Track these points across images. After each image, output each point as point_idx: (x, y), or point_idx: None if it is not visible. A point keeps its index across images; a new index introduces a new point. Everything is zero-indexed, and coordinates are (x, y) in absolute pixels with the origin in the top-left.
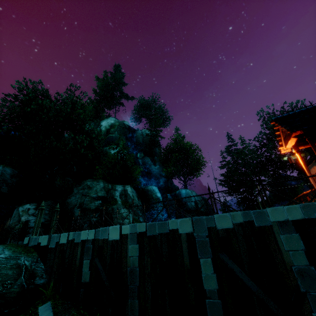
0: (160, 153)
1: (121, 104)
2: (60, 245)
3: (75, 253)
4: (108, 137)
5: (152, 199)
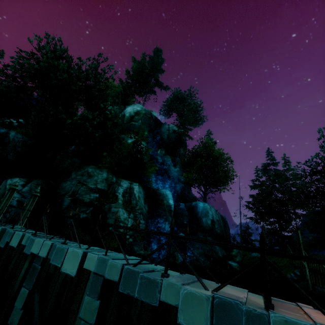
0: (184, 155)
1: (153, 92)
2: (11, 247)
3: (19, 268)
4: (130, 124)
5: (162, 205)
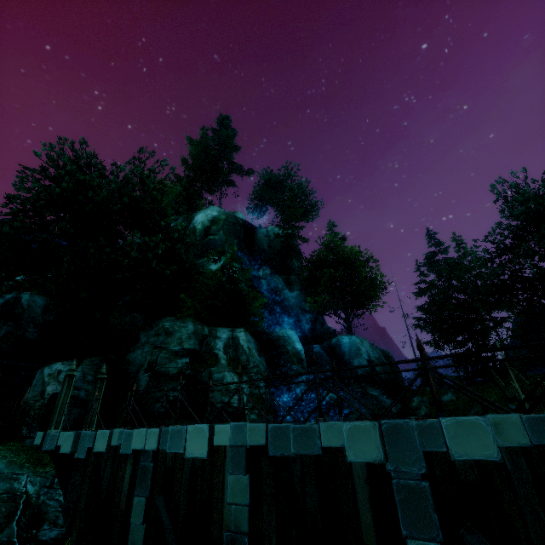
0: (301, 269)
1: (230, 183)
2: (96, 454)
3: (120, 477)
4: (207, 241)
5: (286, 354)
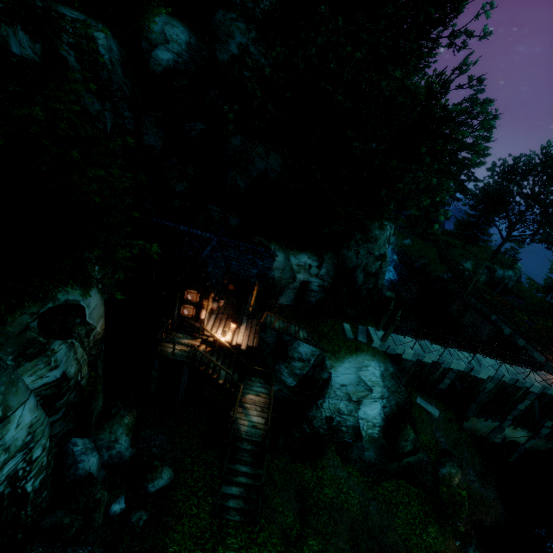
0: None
1: None
2: (420, 360)
3: (435, 370)
4: None
5: None
